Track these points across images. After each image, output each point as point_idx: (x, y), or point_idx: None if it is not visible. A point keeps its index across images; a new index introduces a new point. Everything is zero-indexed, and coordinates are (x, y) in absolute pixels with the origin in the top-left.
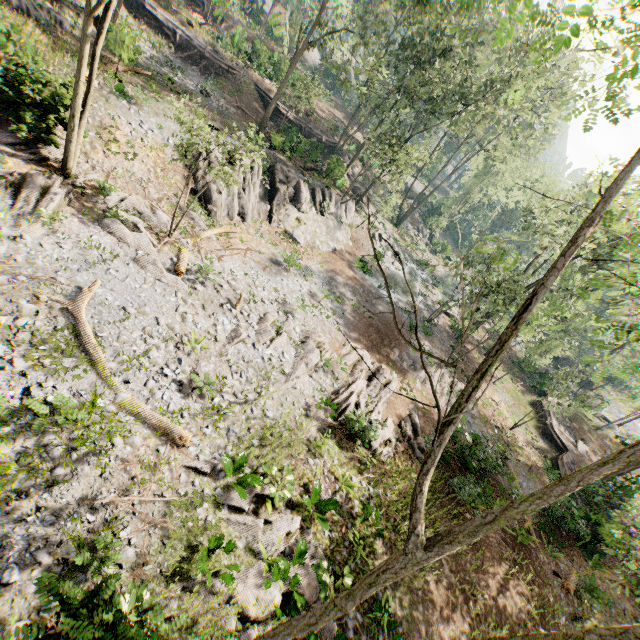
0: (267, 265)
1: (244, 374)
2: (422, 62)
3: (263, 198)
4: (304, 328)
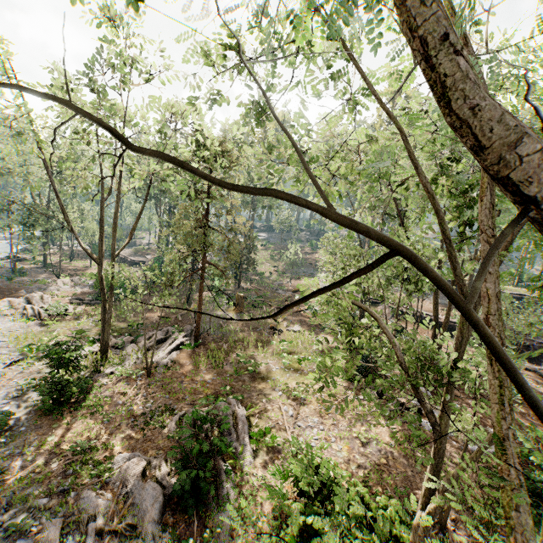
0: None
1: None
2: None
3: None
4: None
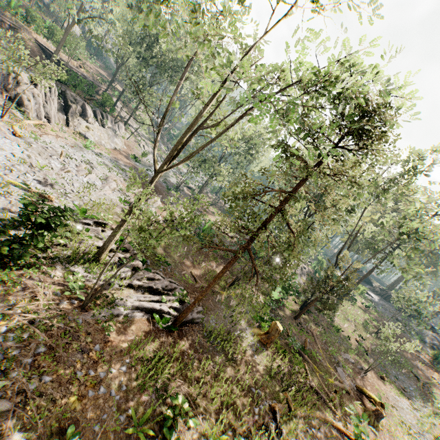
0: (73, 146)
1: (75, 184)
2: (150, 46)
3: (60, 111)
4: (104, 175)
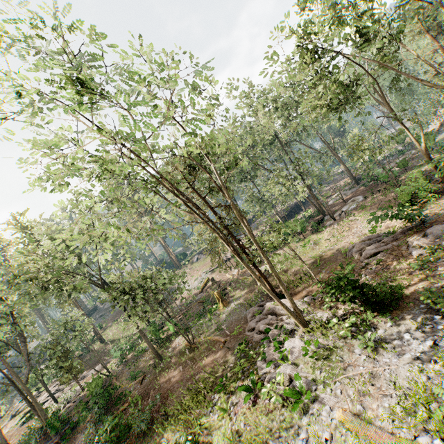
0: None
1: None
2: None
3: None
4: None
